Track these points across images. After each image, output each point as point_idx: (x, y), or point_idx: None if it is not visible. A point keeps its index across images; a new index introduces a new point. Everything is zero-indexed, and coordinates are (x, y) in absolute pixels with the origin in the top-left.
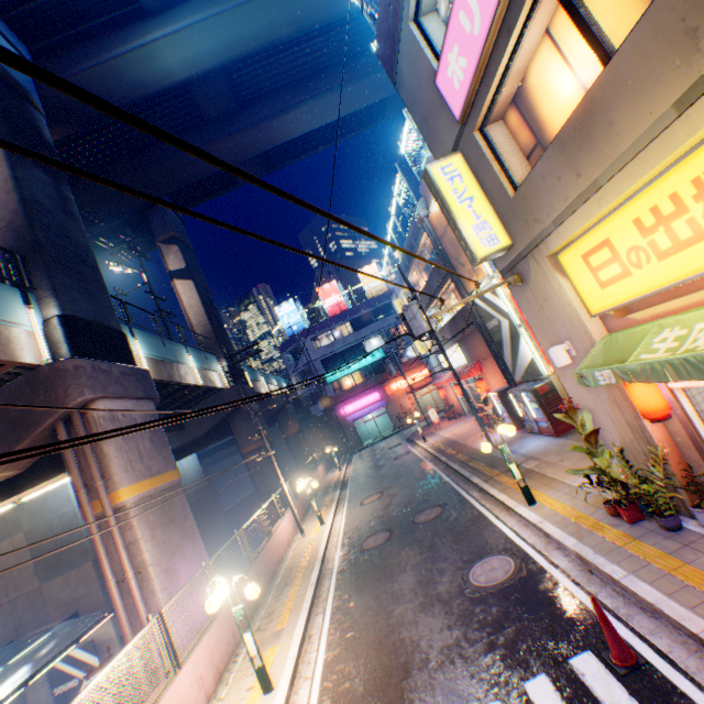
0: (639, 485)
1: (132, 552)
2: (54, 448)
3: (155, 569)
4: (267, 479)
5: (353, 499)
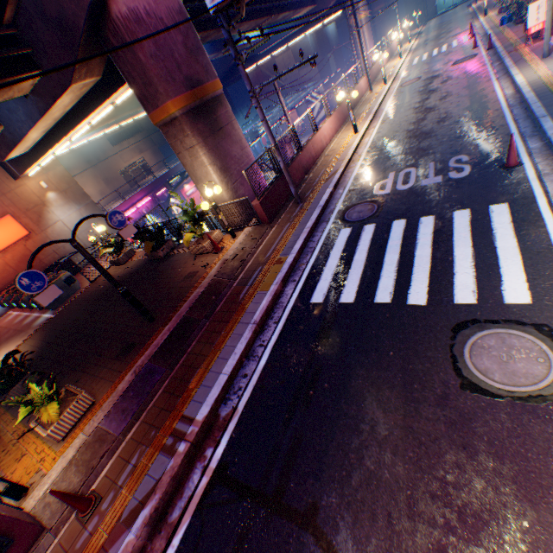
0: (501, 2)
1: (362, 37)
2: (337, 2)
3: (367, 43)
4: (382, 30)
5: (423, 37)
